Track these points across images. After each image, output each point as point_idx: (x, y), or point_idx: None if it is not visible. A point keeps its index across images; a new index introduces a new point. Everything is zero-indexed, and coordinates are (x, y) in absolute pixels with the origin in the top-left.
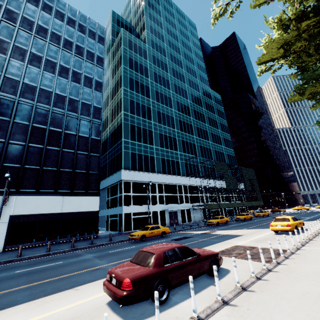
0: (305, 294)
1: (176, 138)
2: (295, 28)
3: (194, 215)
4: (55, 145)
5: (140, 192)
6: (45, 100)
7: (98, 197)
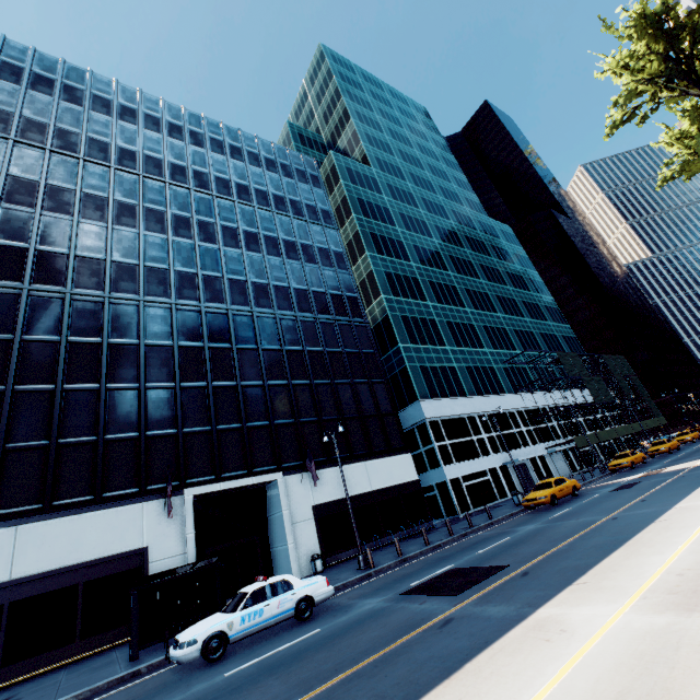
0: None
1: (473, 324)
2: None
3: (553, 465)
4: (323, 376)
5: (458, 437)
6: (285, 304)
7: (409, 455)
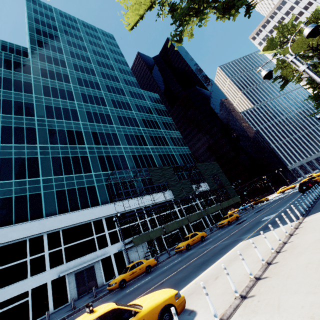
0: None
1: (87, 156)
2: None
3: (131, 257)
4: None
5: (2, 264)
6: None
7: None
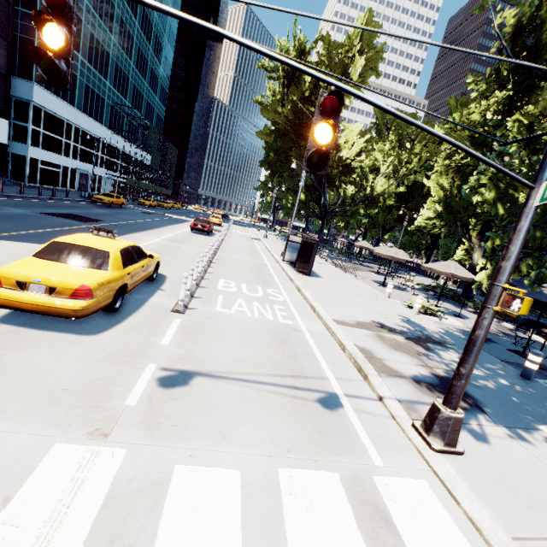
0: (239, 239)
1: (110, 54)
2: (284, 120)
3: (104, 185)
4: None
5: (53, 132)
6: None
7: (7, 123)
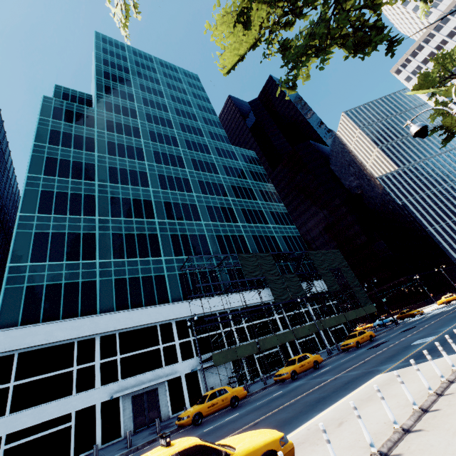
0: None
1: (156, 233)
2: None
3: (209, 382)
4: None
5: (43, 371)
6: None
7: None
